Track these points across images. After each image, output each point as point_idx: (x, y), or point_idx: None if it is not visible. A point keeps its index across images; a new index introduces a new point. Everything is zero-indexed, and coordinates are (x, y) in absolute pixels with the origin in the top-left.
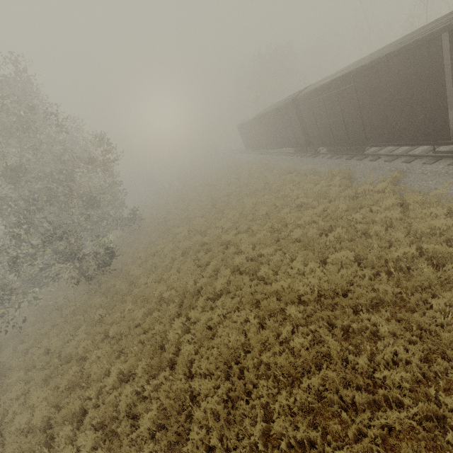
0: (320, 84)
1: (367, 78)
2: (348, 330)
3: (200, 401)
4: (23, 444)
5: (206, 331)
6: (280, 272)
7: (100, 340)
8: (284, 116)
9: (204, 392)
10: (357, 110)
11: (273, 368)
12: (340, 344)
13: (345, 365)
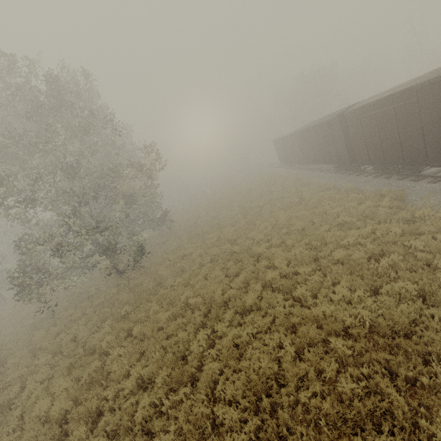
0: (373, 100)
1: (435, 92)
2: (413, 383)
3: (225, 436)
4: (39, 433)
5: (232, 349)
6: (320, 295)
7: (123, 337)
8: (327, 132)
9: (228, 423)
10: (417, 127)
11: (313, 413)
12: (405, 401)
13: (417, 434)
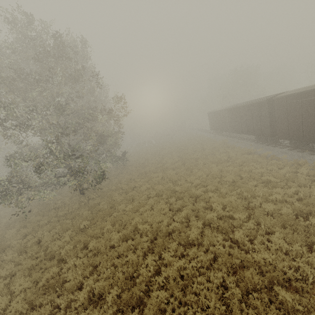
0: (301, 90)
1: None
2: None
3: None
4: None
5: (176, 278)
6: (256, 241)
7: (80, 249)
8: (255, 111)
9: None
10: None
11: None
12: None
13: None
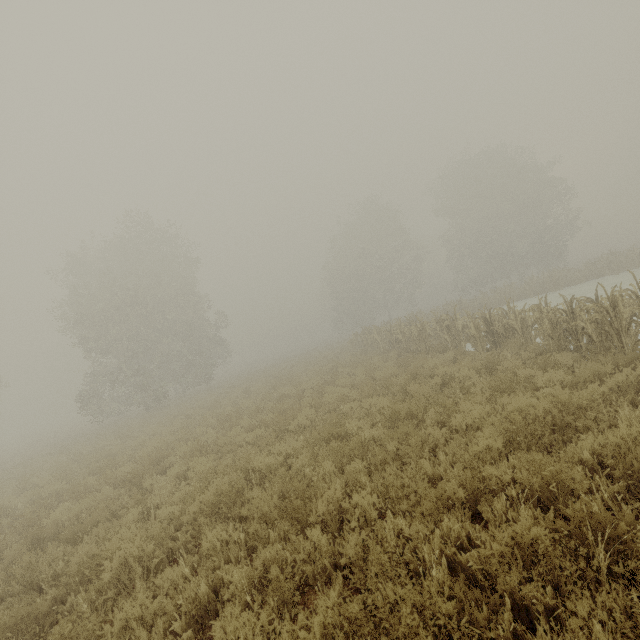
0: None
1: None
2: None
3: None
4: None
5: None
6: None
7: None
8: None
9: None
10: None
11: None
12: None
13: None
